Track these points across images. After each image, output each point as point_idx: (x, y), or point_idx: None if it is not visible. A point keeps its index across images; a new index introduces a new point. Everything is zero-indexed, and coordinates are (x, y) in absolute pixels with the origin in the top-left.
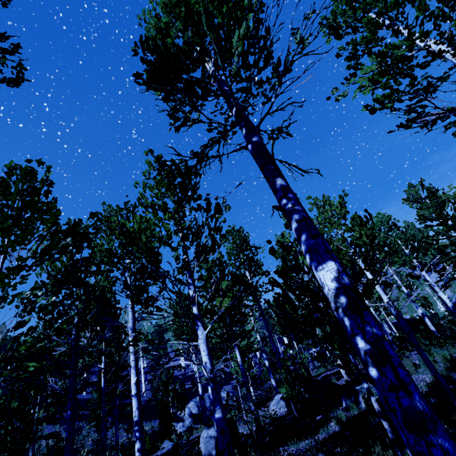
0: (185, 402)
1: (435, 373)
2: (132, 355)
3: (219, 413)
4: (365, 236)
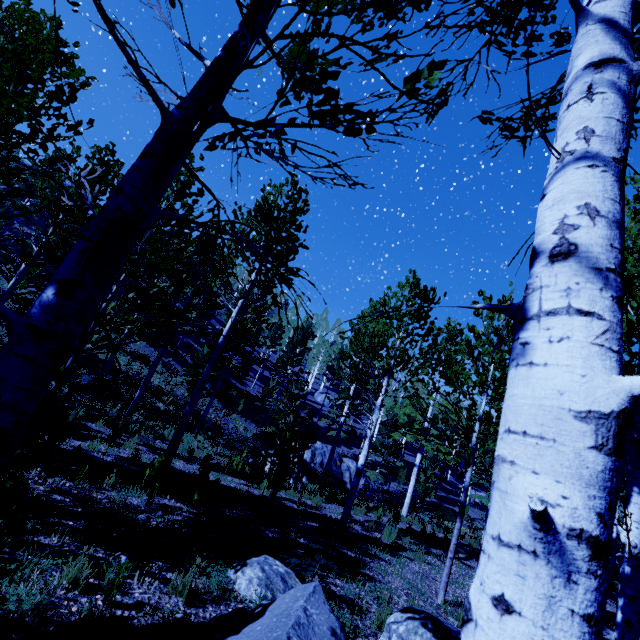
0: None
1: None
2: (599, 182)
3: None
4: None
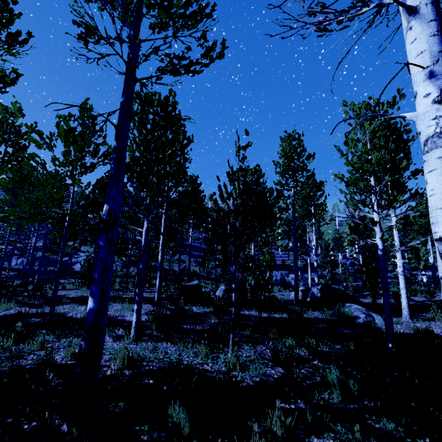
0: (262, 271)
1: (386, 316)
2: (162, 229)
3: (141, 265)
4: (376, 164)
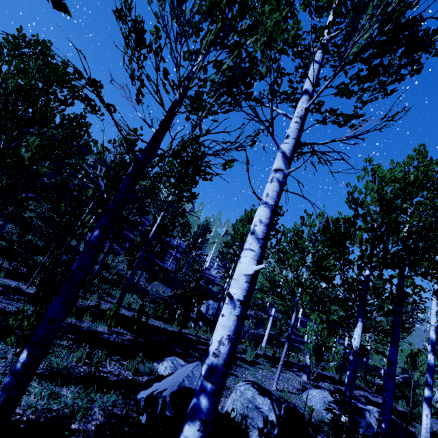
0: None
1: None
2: (266, 212)
3: None
4: None
